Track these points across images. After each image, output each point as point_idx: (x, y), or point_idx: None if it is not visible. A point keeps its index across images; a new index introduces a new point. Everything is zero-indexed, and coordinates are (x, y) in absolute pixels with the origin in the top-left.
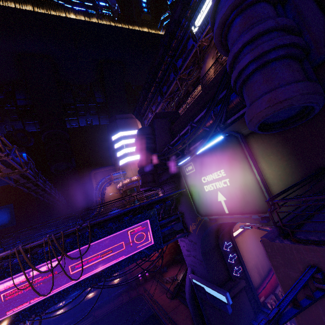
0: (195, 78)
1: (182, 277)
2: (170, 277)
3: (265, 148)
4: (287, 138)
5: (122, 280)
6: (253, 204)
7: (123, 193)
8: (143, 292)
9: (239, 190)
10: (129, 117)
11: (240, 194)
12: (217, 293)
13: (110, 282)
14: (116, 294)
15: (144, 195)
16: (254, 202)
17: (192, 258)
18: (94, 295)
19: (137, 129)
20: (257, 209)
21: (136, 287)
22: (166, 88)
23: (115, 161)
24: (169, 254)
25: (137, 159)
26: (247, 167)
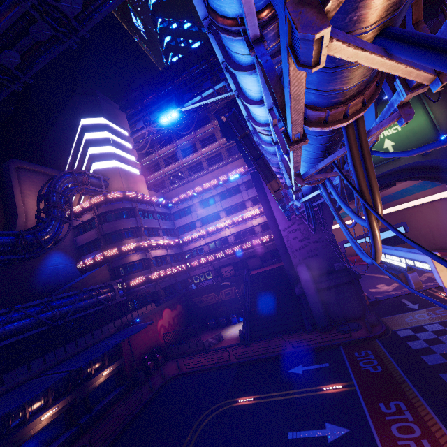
0: (221, 106)
1: (248, 317)
2: (215, 336)
3: (428, 102)
4: (445, 95)
5: (113, 373)
6: (423, 139)
7: (96, 218)
8: (176, 372)
9: (411, 131)
10: (115, 106)
11: (412, 134)
12: (389, 231)
13: (95, 376)
14: (105, 404)
15: (144, 225)
16: (425, 137)
17: (310, 247)
18: (56, 415)
19: (128, 130)
20: (427, 142)
21: (162, 367)
22: (192, 96)
23: (71, 164)
24: (178, 325)
25: (130, 171)
26: (421, 112)
